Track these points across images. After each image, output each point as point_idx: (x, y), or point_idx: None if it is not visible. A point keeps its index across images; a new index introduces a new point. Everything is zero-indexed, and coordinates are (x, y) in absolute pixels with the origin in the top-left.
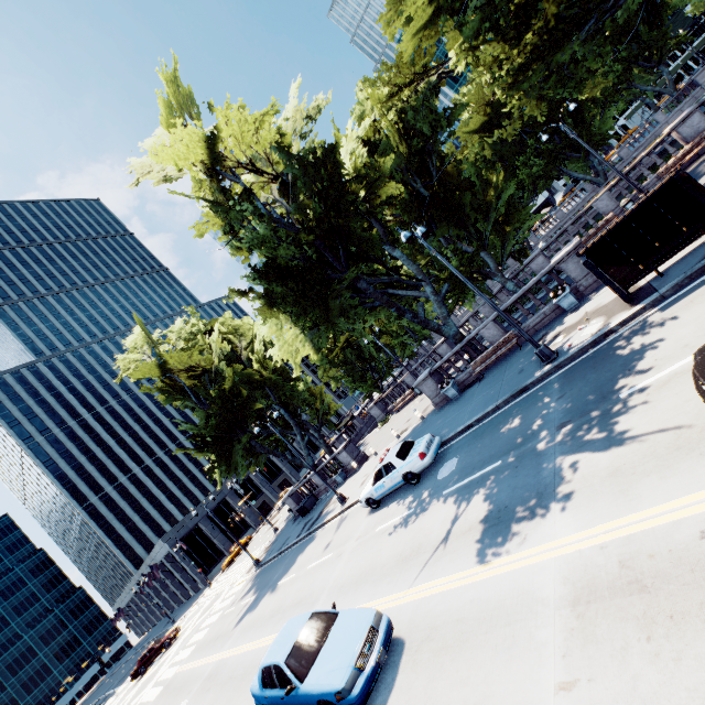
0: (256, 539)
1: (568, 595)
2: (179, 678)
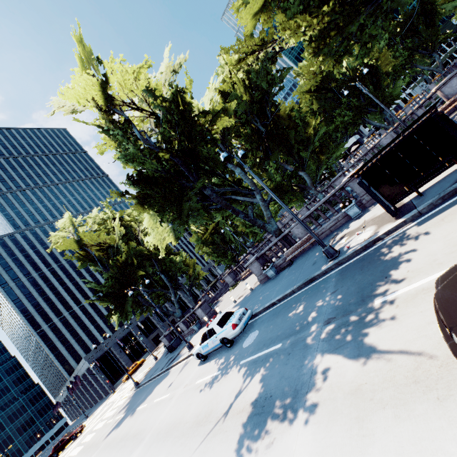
0: (147, 361)
1: None
2: None
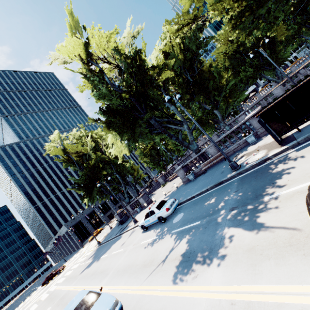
0: (104, 230)
1: None
2: (54, 292)
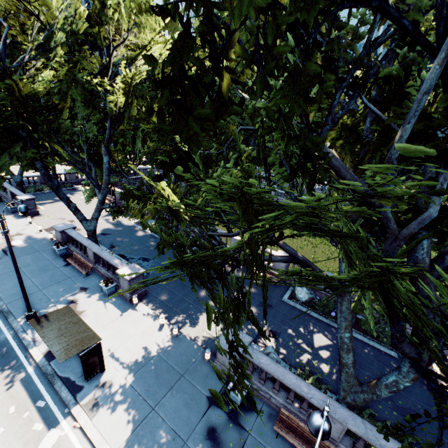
0: None
1: None
2: None
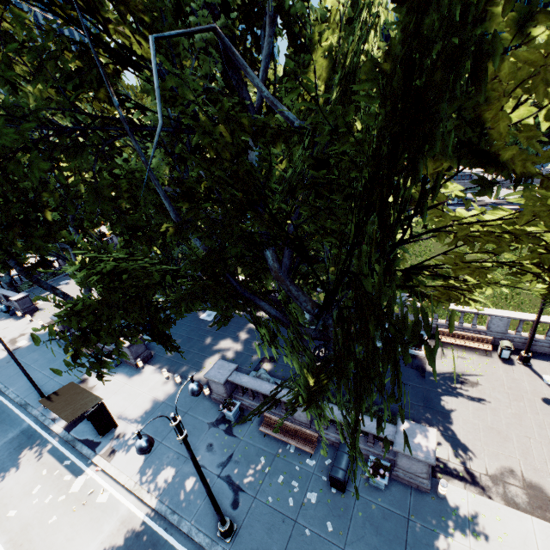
0: None
1: None
2: None
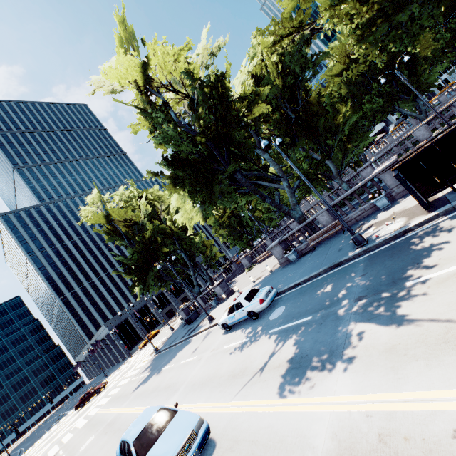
0: (161, 332)
1: (333, 451)
2: (96, 417)
